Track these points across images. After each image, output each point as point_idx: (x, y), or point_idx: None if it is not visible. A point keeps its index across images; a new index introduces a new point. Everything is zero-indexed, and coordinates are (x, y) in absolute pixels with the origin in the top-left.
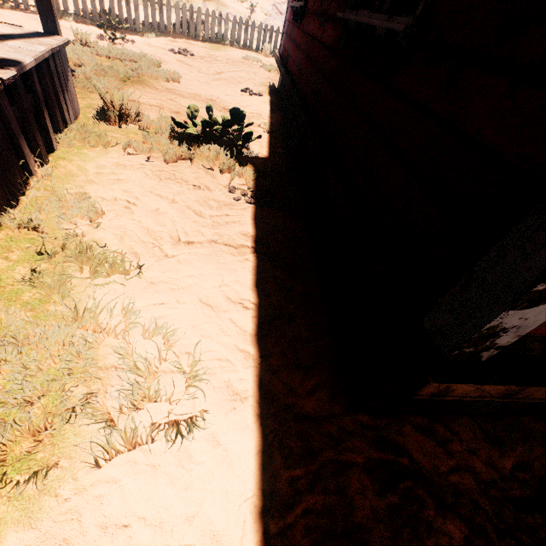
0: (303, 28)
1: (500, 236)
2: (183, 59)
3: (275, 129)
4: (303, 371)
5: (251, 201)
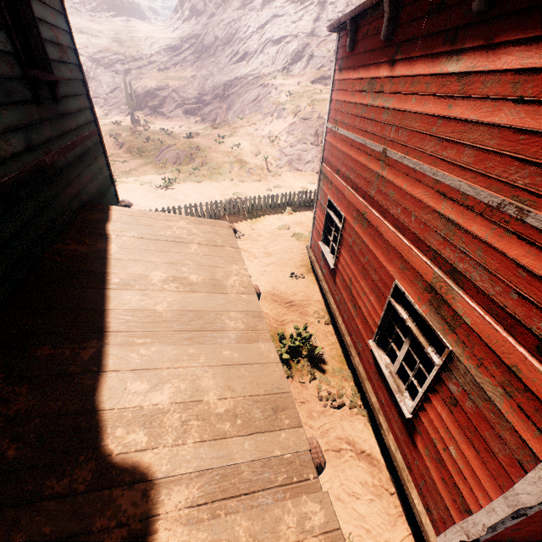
0: (335, 279)
1: (449, 525)
2: (240, 244)
3: (324, 317)
4: (394, 536)
5: (333, 406)
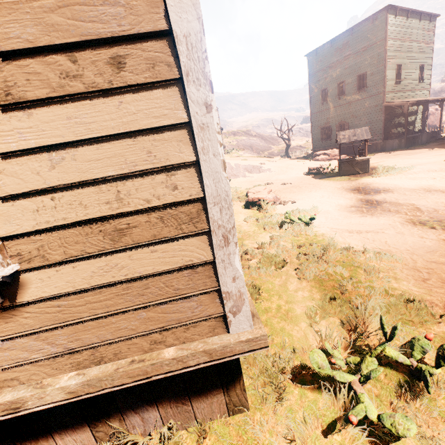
0: None
1: None
2: None
3: None
4: None
5: None
